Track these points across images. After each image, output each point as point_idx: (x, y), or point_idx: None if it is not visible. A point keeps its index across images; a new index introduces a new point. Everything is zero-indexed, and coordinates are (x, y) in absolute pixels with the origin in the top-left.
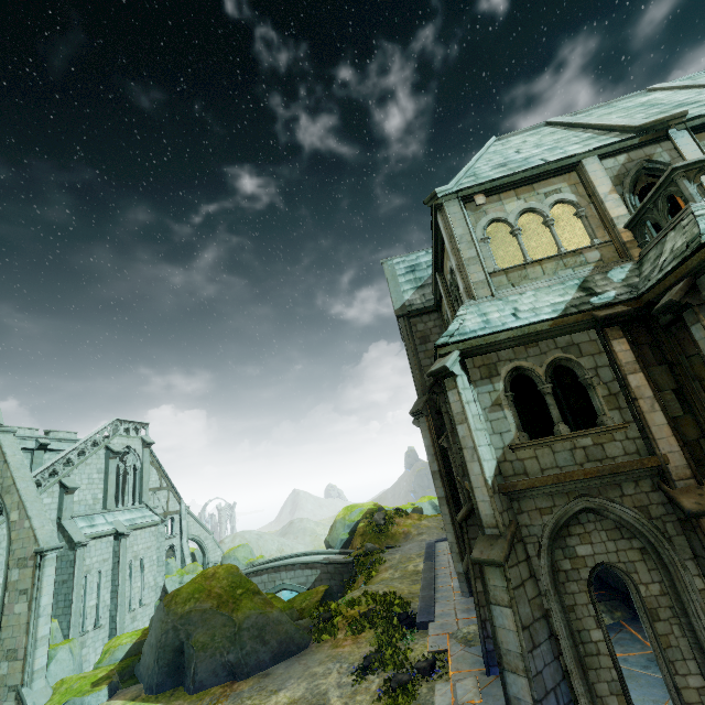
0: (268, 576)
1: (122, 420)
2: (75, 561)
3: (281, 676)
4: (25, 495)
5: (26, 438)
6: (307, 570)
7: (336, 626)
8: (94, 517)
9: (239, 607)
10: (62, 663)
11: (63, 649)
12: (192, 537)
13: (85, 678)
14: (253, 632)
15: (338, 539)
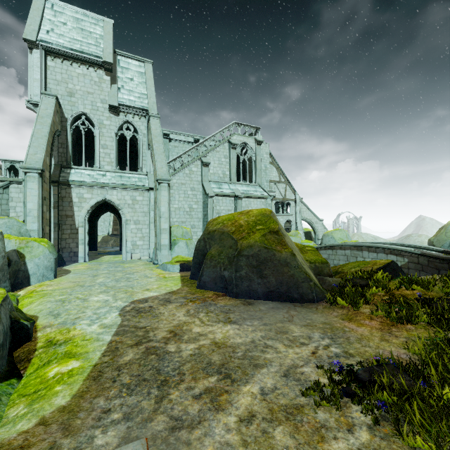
0: (350, 252)
1: (239, 123)
2: (208, 204)
3: (254, 312)
4: (156, 150)
5: (188, 136)
6: (392, 255)
7: (367, 297)
8: (222, 184)
9: (248, 237)
10: (181, 248)
11: (182, 241)
12: (304, 219)
13: (182, 258)
14: (252, 262)
15: (446, 241)
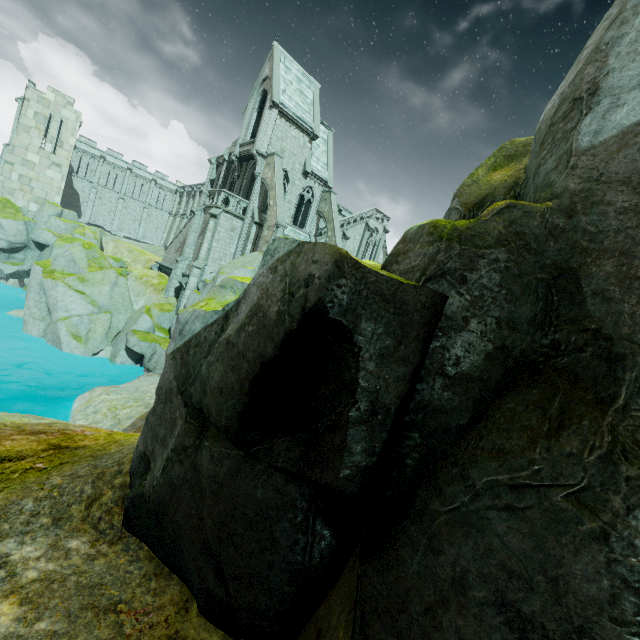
0: None
1: (378, 210)
2: None
3: None
4: (336, 226)
5: None
6: None
7: None
8: None
9: None
10: None
11: None
12: None
13: None
14: None
15: None
